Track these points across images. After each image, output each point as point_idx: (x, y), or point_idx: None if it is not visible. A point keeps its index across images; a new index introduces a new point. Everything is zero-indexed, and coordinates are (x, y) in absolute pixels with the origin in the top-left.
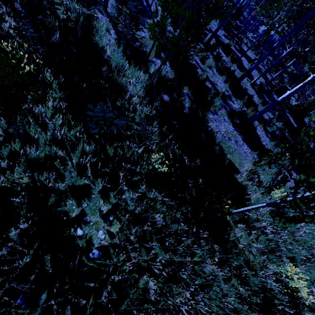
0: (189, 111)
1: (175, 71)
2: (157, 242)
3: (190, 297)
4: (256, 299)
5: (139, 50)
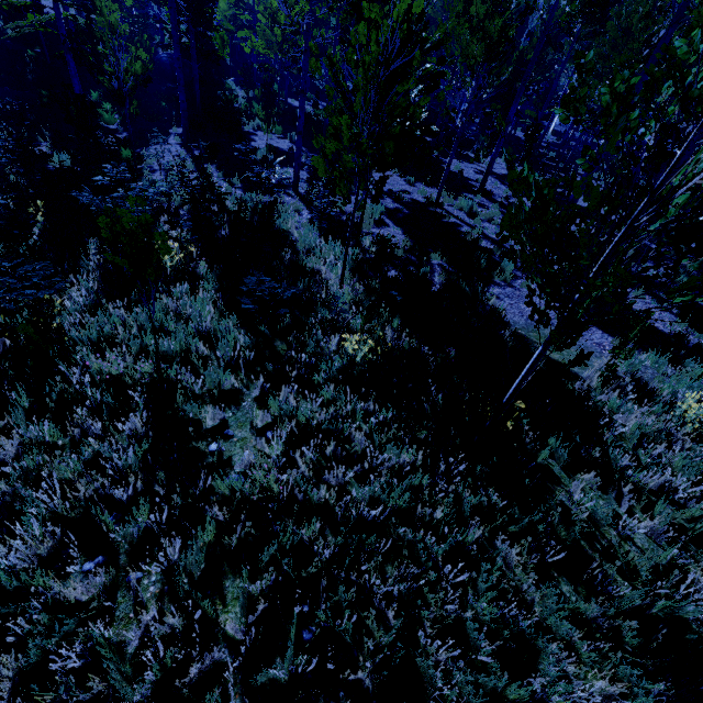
0: (440, 287)
1: (414, 238)
2: (355, 481)
3: (425, 586)
4: (627, 624)
5: (347, 225)
